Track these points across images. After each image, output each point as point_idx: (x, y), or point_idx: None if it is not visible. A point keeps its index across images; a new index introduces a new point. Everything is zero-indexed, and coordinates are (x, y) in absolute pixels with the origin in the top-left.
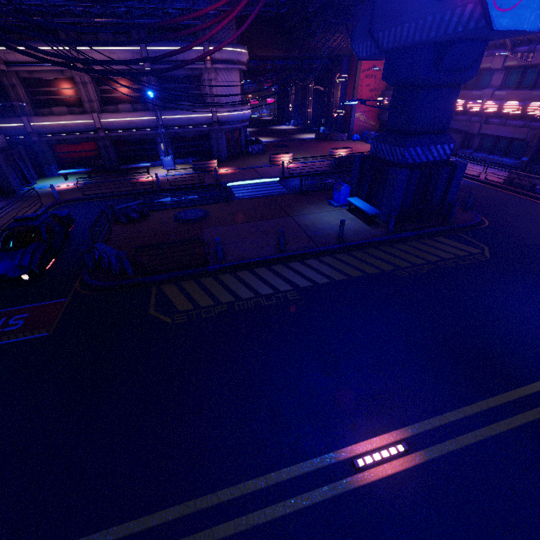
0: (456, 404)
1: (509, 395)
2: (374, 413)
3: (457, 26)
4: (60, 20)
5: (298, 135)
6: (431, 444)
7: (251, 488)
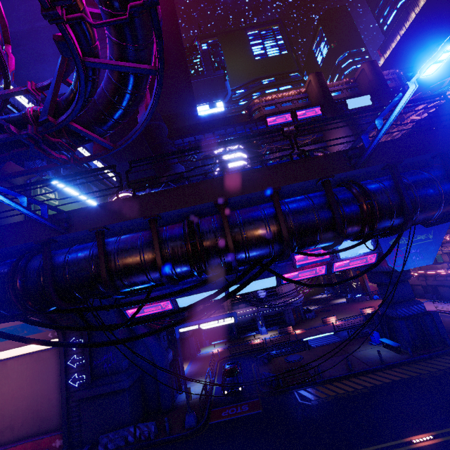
0: None
1: None
2: (417, 428)
3: (386, 269)
4: None
5: (333, 301)
6: (445, 436)
7: (371, 448)
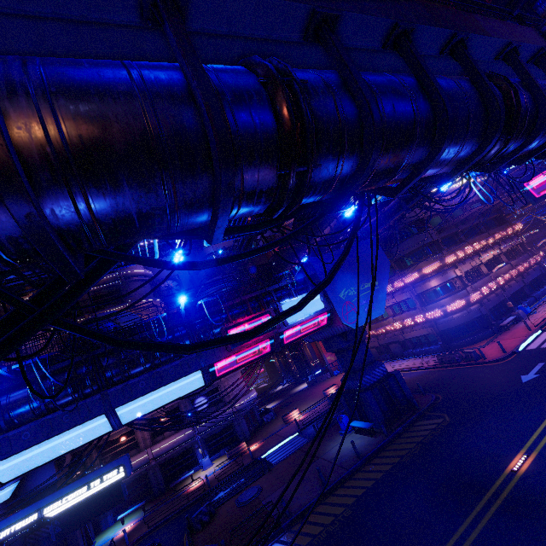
0: (461, 521)
1: (484, 499)
2: None
3: (342, 330)
4: None
5: (294, 389)
6: None
7: None
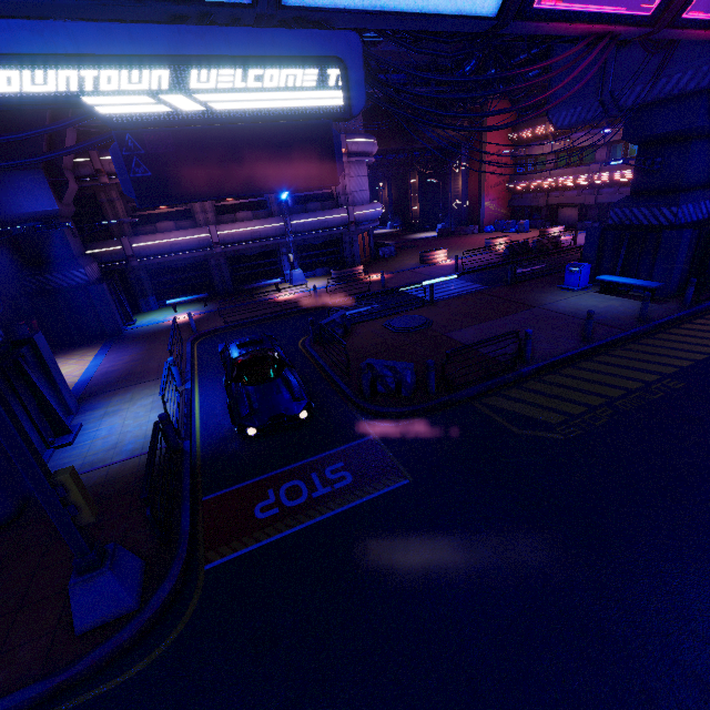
0: None
1: None
2: None
3: None
4: None
5: (410, 235)
6: None
7: None
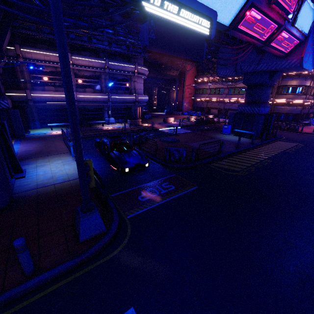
0: None
1: None
2: None
3: (286, 66)
4: (75, 42)
5: (153, 113)
6: None
7: None
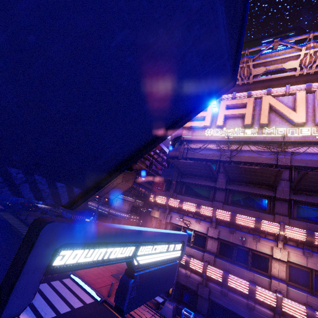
0: None
1: None
2: None
3: None
4: None
5: None
6: None
7: None
